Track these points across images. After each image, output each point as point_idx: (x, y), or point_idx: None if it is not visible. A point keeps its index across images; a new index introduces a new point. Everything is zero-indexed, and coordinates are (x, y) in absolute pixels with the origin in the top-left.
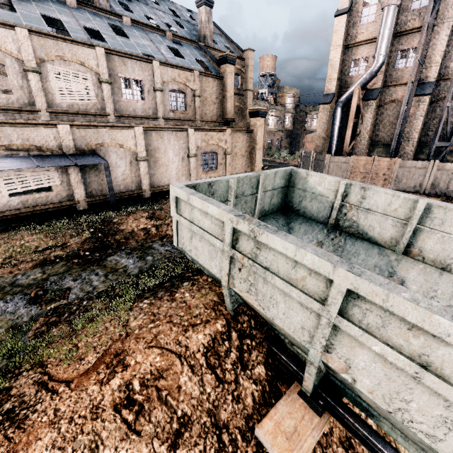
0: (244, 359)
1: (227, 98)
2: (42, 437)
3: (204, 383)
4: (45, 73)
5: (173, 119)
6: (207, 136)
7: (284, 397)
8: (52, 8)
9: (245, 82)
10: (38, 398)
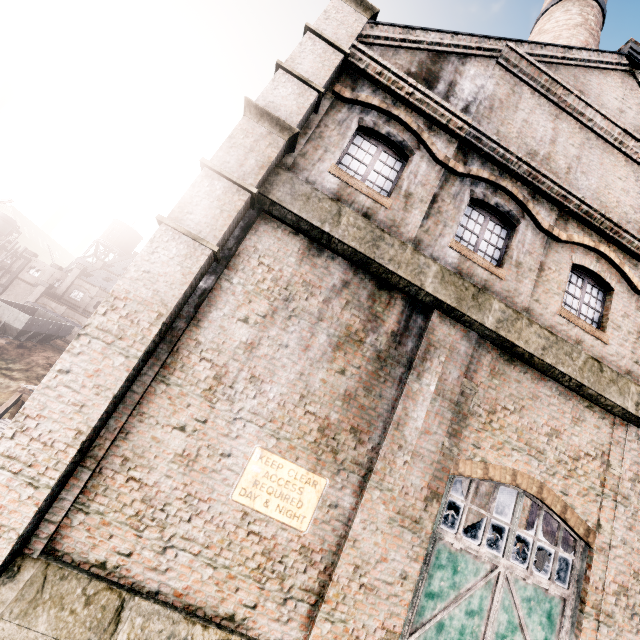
0: None
1: None
2: None
3: None
4: None
5: None
6: None
7: None
8: None
9: None
10: None
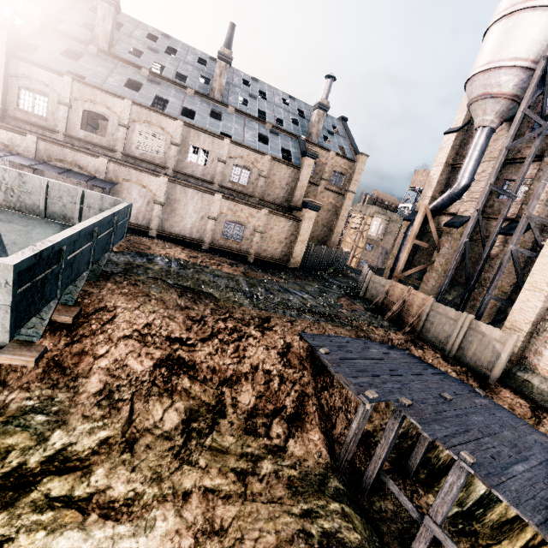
0: None
1: (297, 186)
2: None
3: None
4: (133, 130)
5: (228, 188)
6: (236, 207)
7: None
8: (170, 93)
9: (349, 183)
10: None
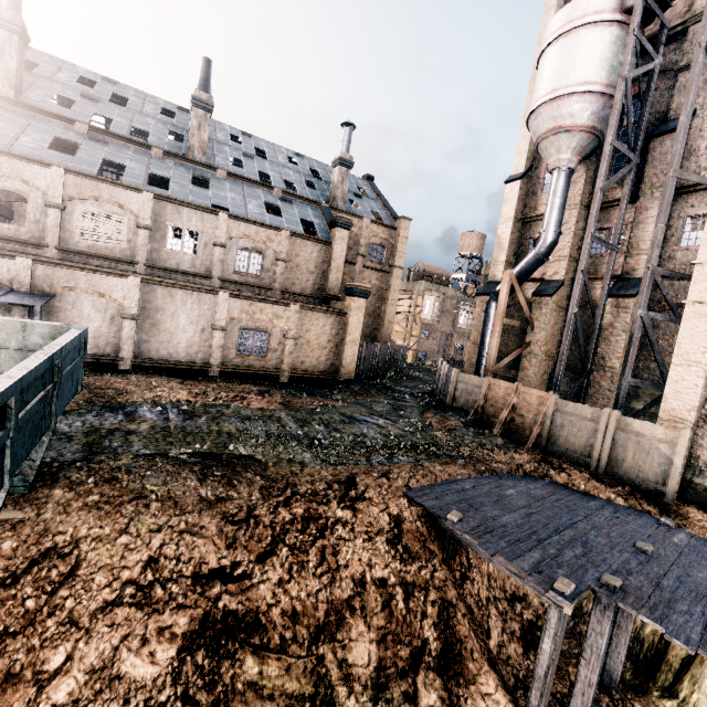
0: None
1: (331, 268)
2: None
3: None
4: (72, 211)
5: (234, 282)
6: (253, 308)
7: None
8: (126, 156)
9: (393, 256)
10: None
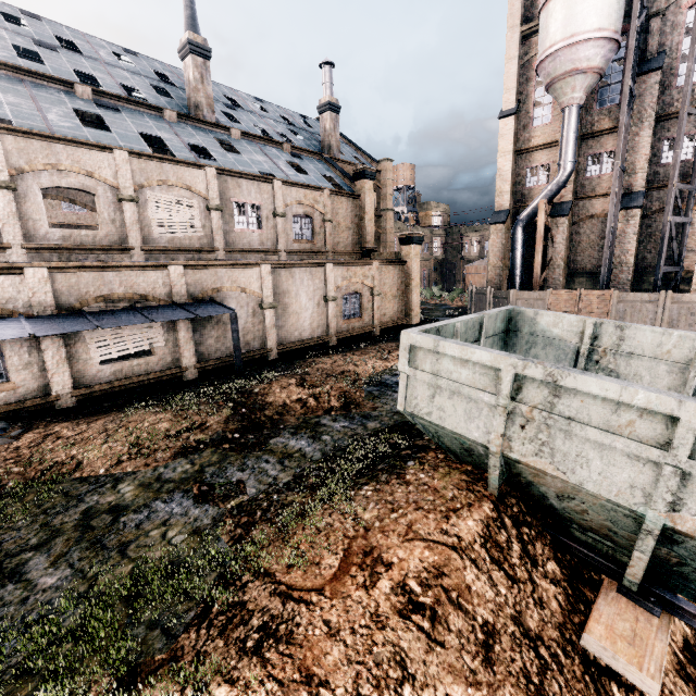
0: (530, 553)
1: (366, 221)
2: (328, 652)
3: (495, 582)
4: (143, 202)
5: (297, 251)
6: (349, 273)
7: (601, 596)
8: (149, 124)
9: (383, 200)
10: (291, 611)
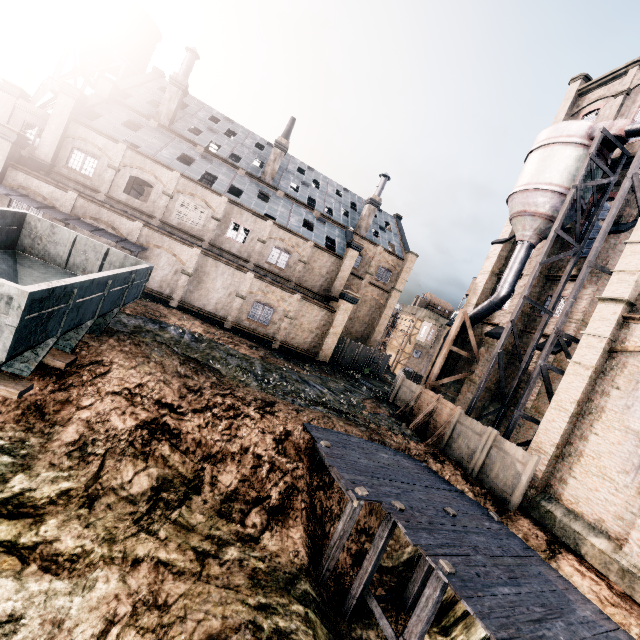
0: None
1: (338, 276)
2: None
3: None
4: (176, 200)
5: (264, 269)
6: (268, 289)
7: None
8: (221, 171)
9: (396, 280)
10: None
